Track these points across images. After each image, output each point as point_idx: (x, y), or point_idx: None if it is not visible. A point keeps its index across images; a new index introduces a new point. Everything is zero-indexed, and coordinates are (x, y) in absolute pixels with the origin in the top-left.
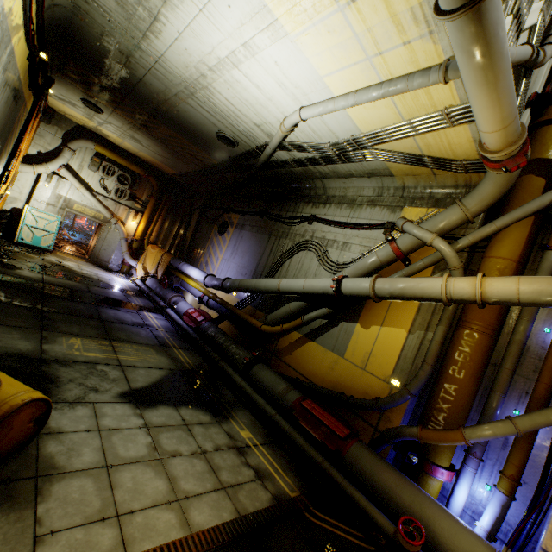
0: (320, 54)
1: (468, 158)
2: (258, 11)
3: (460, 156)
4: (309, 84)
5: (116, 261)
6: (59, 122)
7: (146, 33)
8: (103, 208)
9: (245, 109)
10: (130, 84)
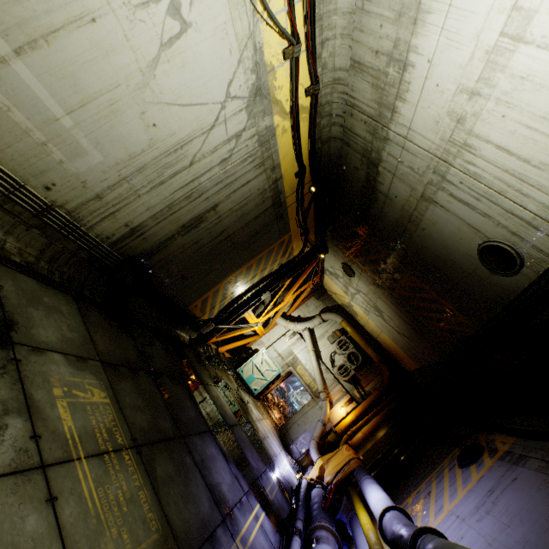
0: None
1: None
2: None
3: None
4: None
5: (301, 445)
6: (325, 300)
7: (394, 105)
8: (319, 377)
9: (539, 146)
10: (377, 213)
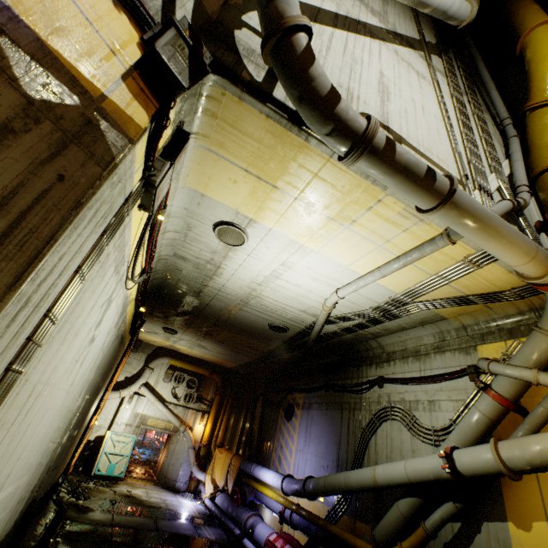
0: (340, 254)
1: (514, 286)
2: (288, 244)
3: (504, 286)
4: (337, 273)
5: (184, 477)
6: (144, 349)
7: (212, 276)
8: (173, 416)
9: (290, 302)
10: (199, 309)
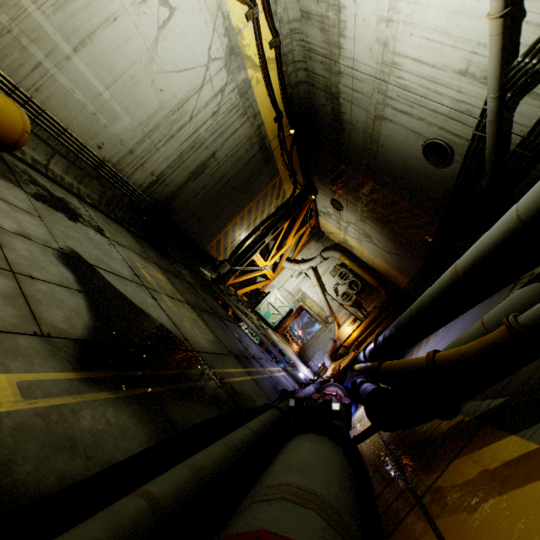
0: None
1: None
2: None
3: None
4: None
5: (317, 361)
6: (324, 241)
7: (339, 43)
8: (326, 305)
9: (438, 52)
10: (347, 142)
